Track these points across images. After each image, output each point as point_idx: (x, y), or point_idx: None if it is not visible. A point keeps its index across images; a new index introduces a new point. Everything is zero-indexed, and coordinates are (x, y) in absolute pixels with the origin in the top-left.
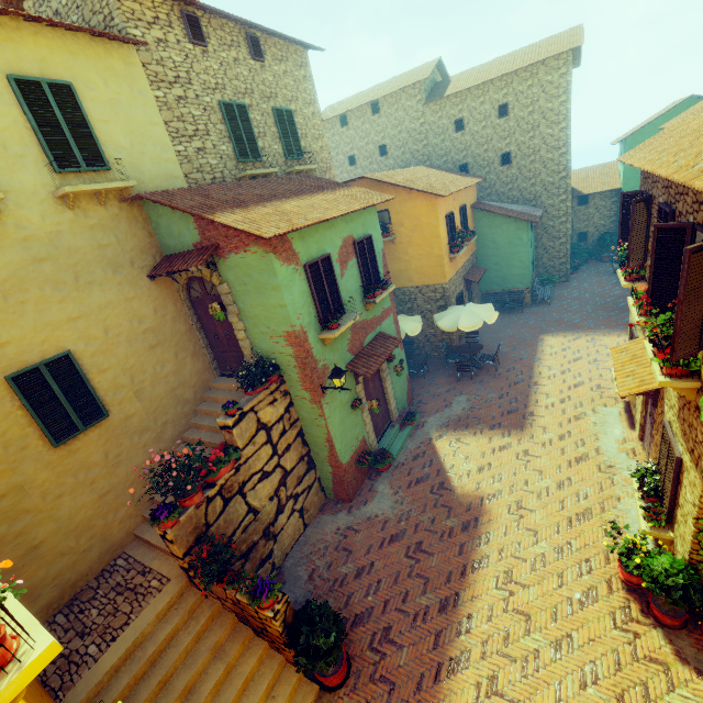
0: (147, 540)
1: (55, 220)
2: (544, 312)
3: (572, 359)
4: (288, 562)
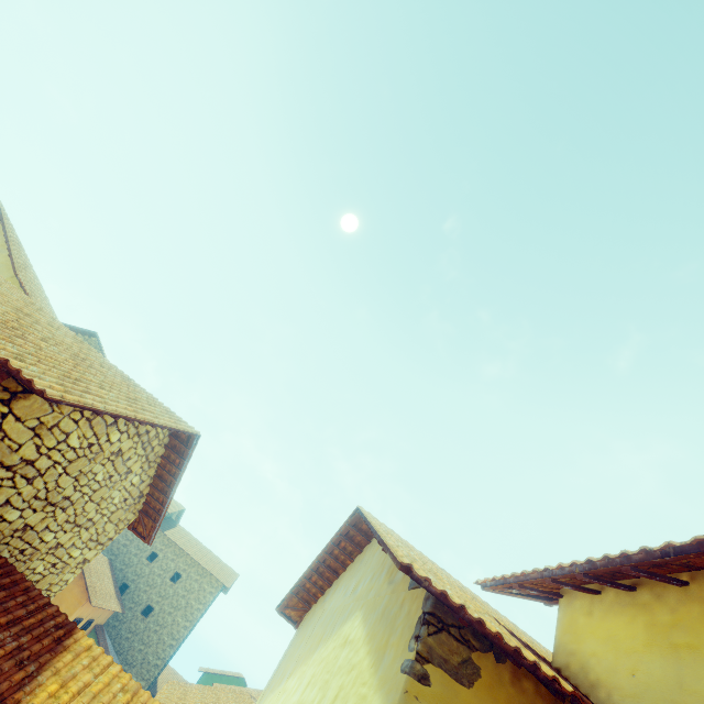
0: None
1: None
2: None
3: None
4: None
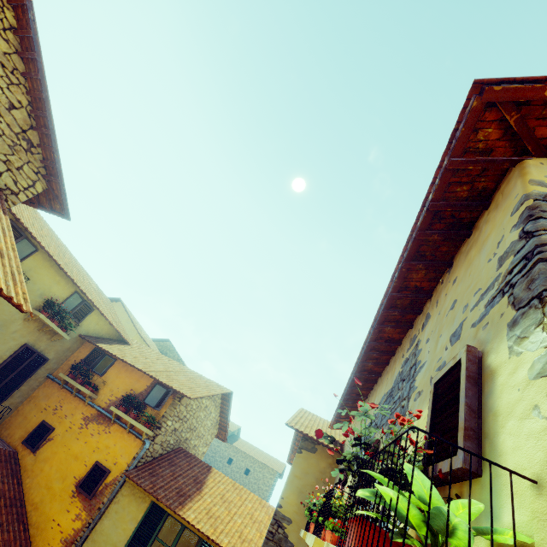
0: None
1: None
2: None
3: None
4: None
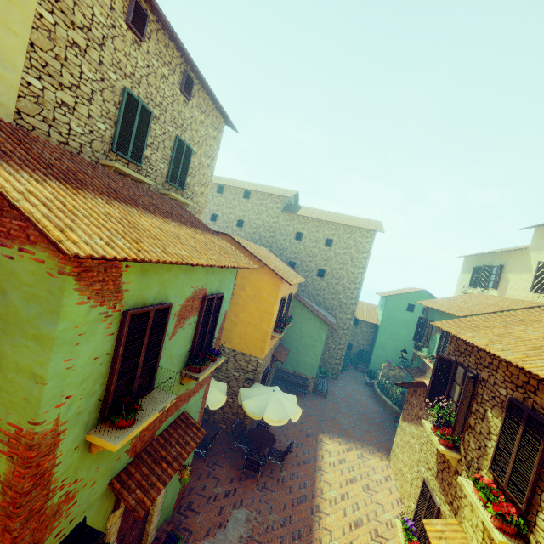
0: None
1: None
2: (321, 405)
3: (349, 479)
4: None
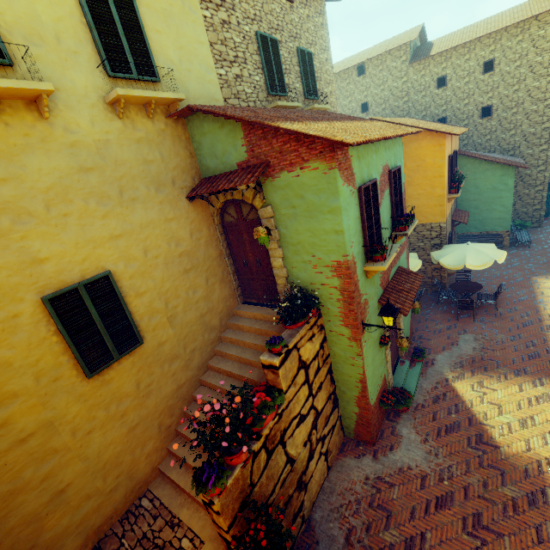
0: (174, 481)
1: (104, 127)
2: (526, 255)
3: None
4: (316, 514)
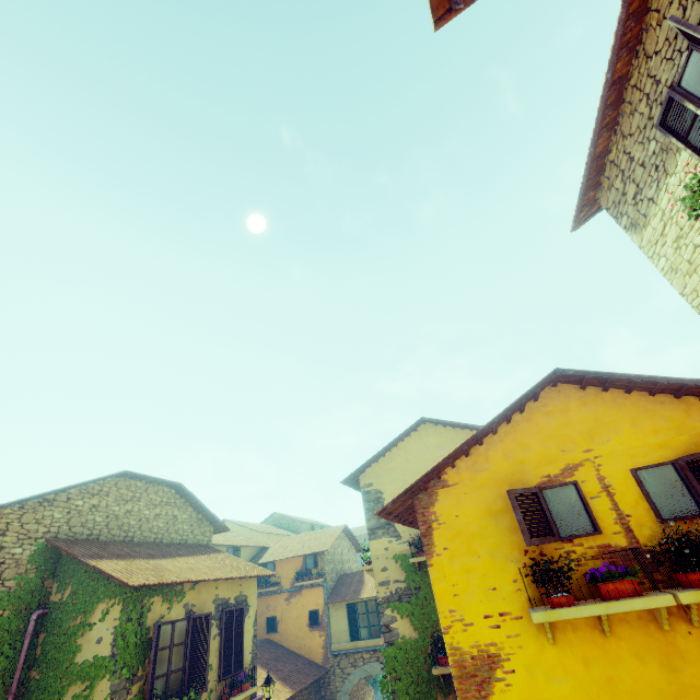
0: None
1: None
2: None
3: None
4: None
